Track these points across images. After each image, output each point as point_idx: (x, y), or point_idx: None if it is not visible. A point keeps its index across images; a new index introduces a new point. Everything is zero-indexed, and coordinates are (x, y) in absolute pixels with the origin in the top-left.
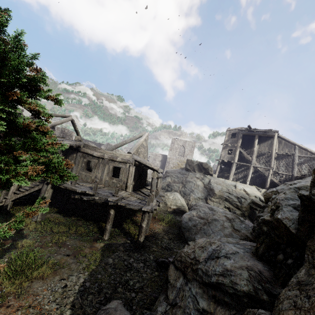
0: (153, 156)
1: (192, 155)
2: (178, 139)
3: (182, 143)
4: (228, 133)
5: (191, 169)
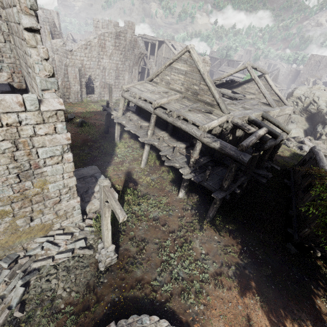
0: (288, 72)
1: (325, 69)
2: (317, 55)
3: (319, 59)
4: None
5: (307, 84)
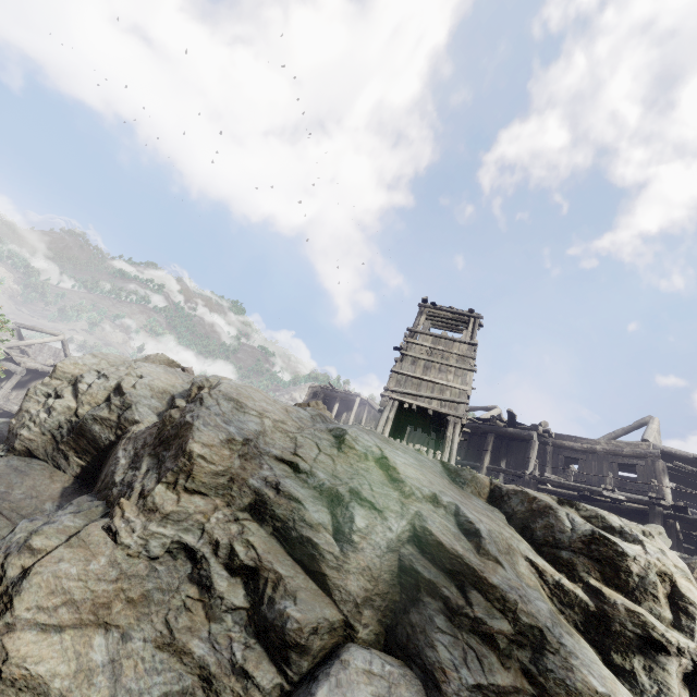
0: None
1: None
2: None
3: None
4: (310, 391)
5: None
